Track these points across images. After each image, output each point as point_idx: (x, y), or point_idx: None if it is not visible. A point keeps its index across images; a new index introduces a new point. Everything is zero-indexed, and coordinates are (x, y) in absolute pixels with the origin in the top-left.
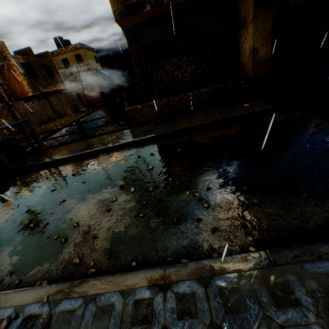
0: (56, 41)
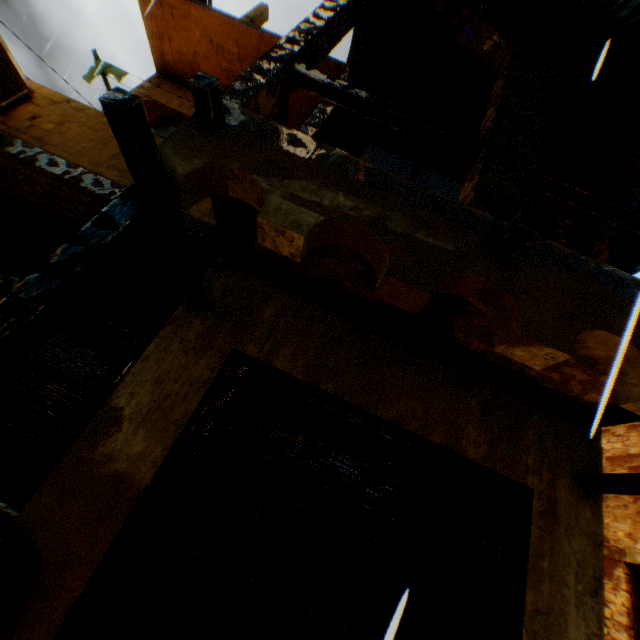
0: None
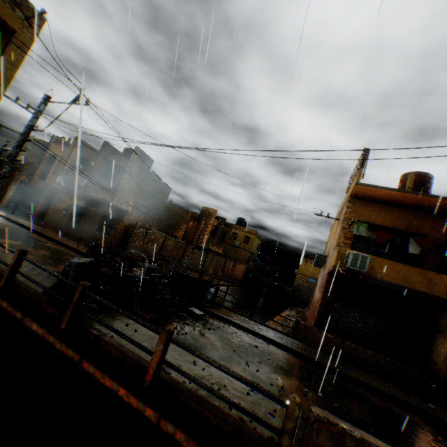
0: (239, 219)
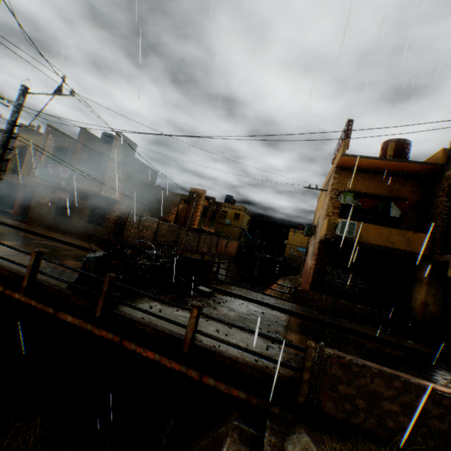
0: (227, 197)
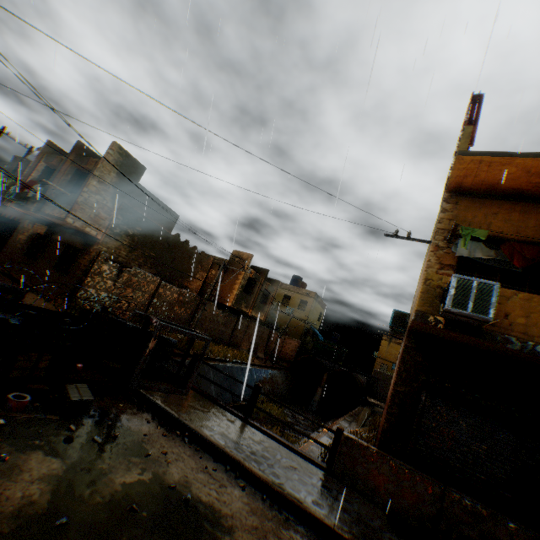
0: (294, 277)
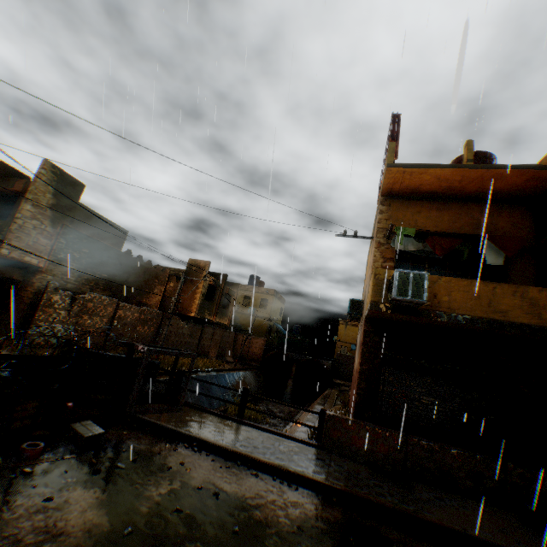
0: (251, 277)
